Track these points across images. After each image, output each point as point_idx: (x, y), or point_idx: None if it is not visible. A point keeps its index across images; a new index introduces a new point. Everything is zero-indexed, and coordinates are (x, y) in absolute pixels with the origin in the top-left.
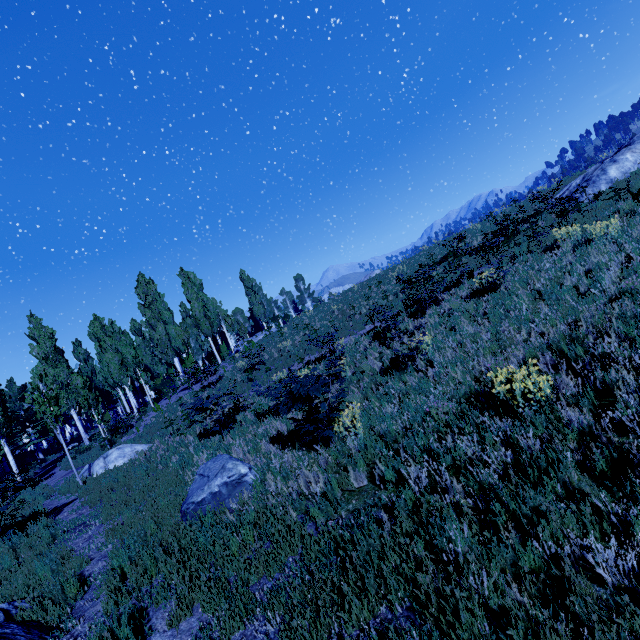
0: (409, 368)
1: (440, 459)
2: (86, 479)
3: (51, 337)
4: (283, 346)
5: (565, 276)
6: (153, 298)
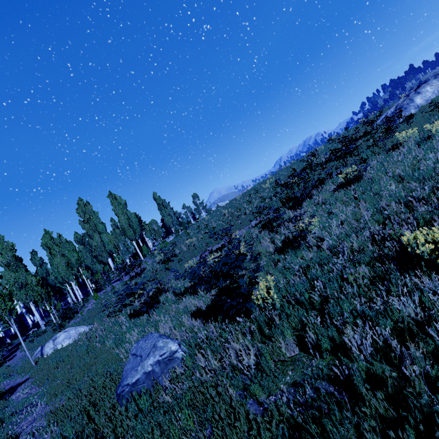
0: (303, 245)
1: (380, 323)
2: (38, 360)
3: (12, 249)
4: (190, 242)
5: (421, 162)
6: (90, 215)
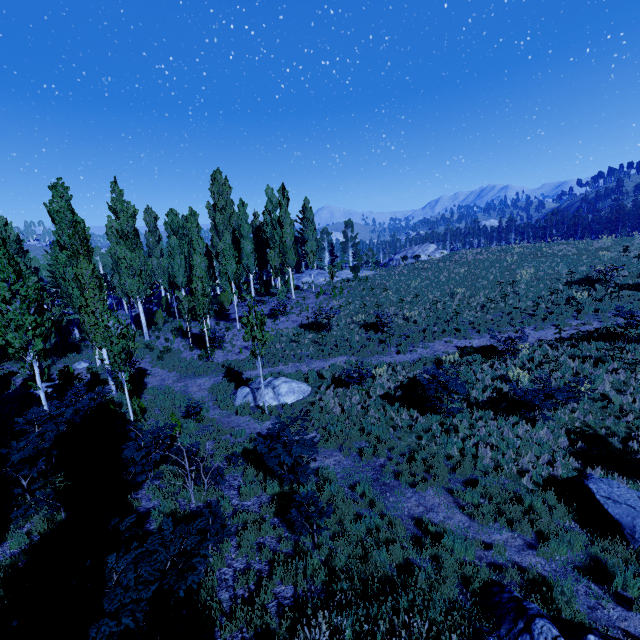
0: None
1: None
2: (273, 410)
3: (133, 216)
4: (410, 315)
5: None
6: (225, 202)
